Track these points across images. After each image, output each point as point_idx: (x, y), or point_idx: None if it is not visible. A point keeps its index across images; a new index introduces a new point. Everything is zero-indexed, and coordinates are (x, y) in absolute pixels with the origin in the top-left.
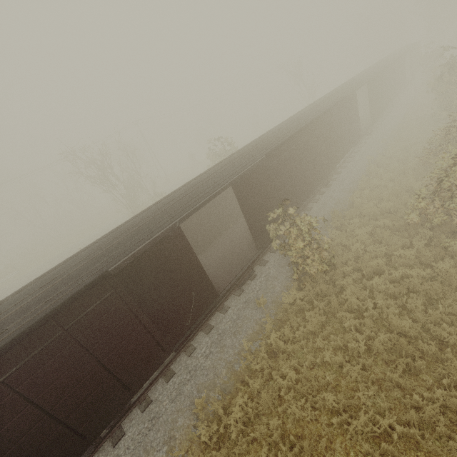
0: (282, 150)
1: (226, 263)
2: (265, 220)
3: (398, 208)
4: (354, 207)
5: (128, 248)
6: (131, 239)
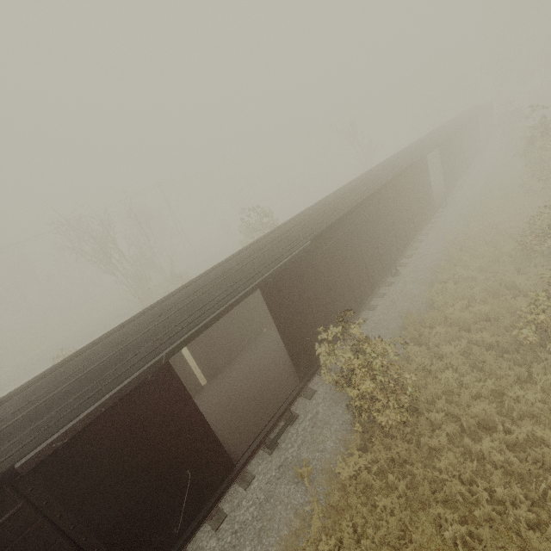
0: (334, 232)
1: (251, 399)
2: (311, 333)
3: (499, 313)
4: (435, 307)
5: (66, 412)
6: (80, 389)
